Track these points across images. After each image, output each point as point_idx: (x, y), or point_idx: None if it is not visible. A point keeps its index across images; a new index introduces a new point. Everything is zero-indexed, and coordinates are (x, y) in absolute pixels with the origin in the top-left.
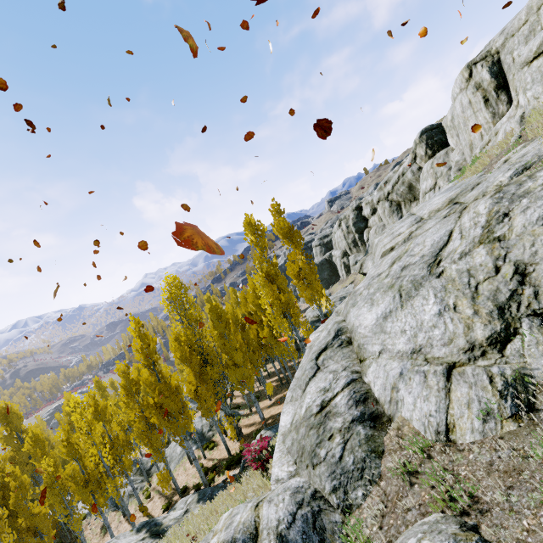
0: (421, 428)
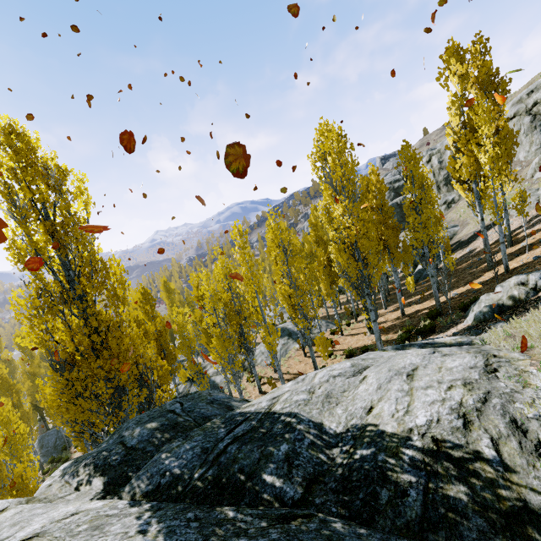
0: None
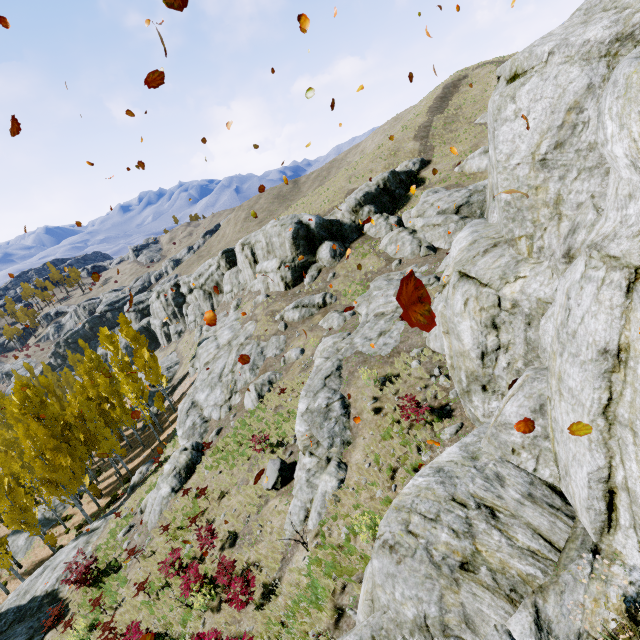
0: (216, 419)
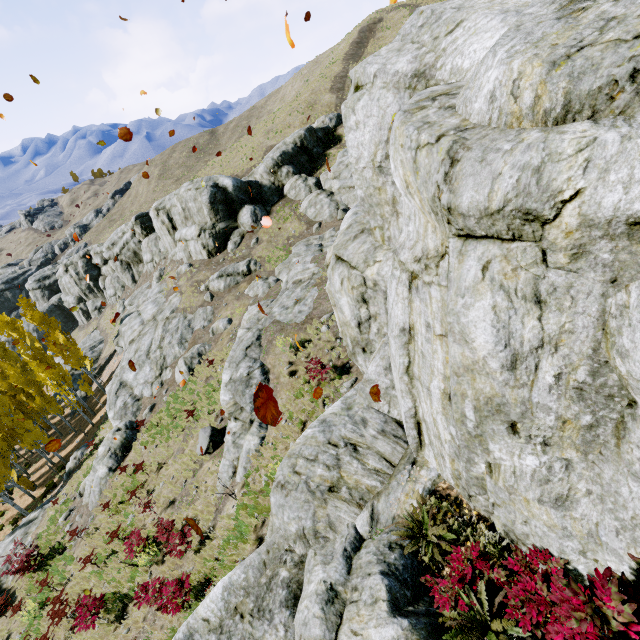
0: (148, 396)
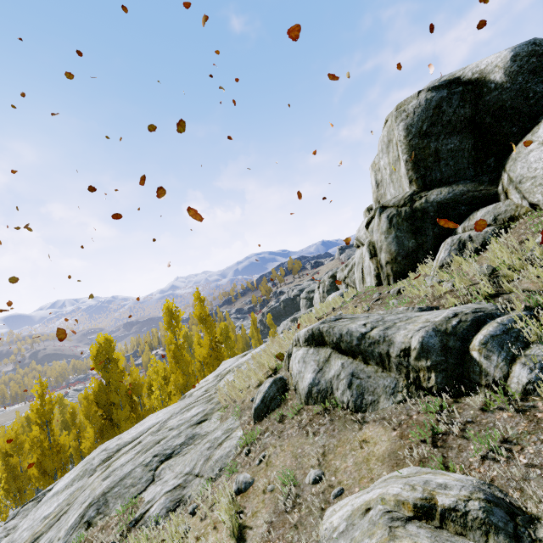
0: None
